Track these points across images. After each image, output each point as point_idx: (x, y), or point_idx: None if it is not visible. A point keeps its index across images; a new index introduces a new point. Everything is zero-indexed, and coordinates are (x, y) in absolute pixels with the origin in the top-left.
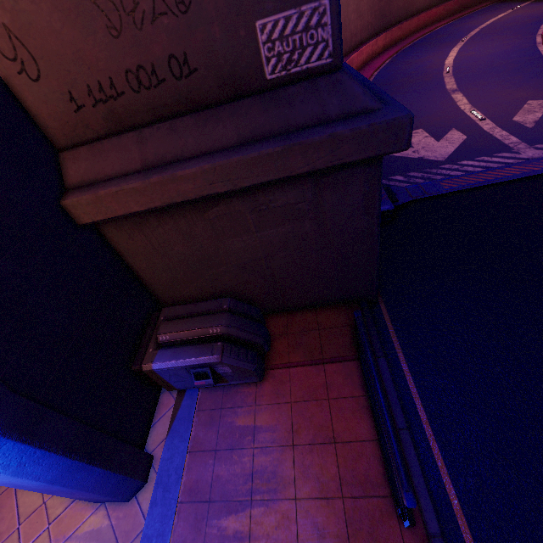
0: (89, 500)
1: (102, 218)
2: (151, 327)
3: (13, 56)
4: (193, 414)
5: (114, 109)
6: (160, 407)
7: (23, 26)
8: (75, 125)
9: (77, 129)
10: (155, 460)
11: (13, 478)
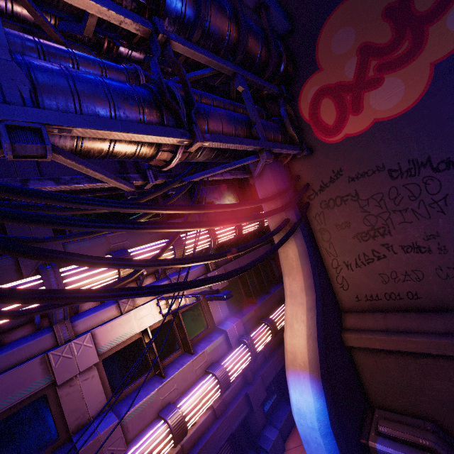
0: None
1: (358, 346)
2: (368, 418)
3: (340, 283)
4: None
5: (374, 303)
6: None
7: (349, 277)
8: (353, 305)
9: (354, 306)
10: None
11: None
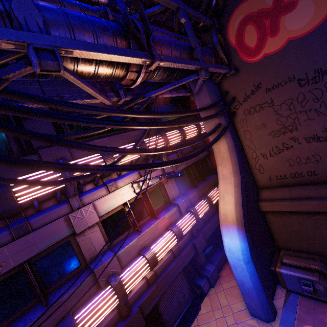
0: (252, 310)
1: (270, 210)
2: (276, 255)
3: (258, 169)
4: (296, 304)
5: (283, 181)
6: (277, 294)
7: (264, 164)
8: (267, 183)
9: (267, 184)
10: (278, 314)
11: (249, 278)
